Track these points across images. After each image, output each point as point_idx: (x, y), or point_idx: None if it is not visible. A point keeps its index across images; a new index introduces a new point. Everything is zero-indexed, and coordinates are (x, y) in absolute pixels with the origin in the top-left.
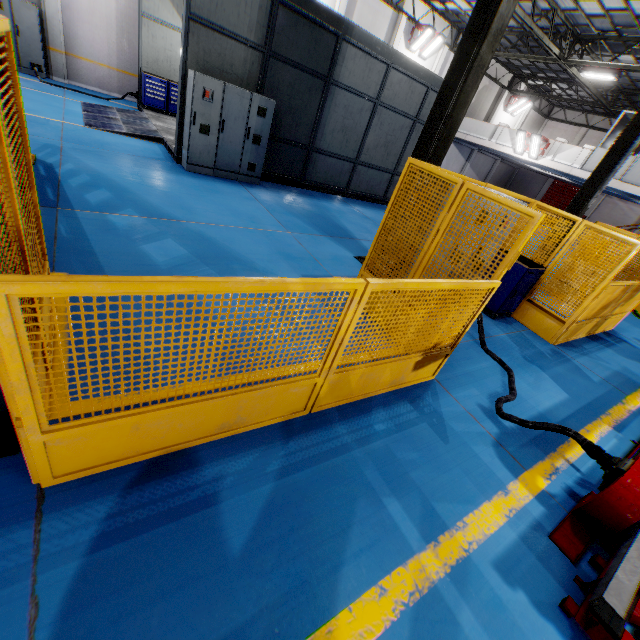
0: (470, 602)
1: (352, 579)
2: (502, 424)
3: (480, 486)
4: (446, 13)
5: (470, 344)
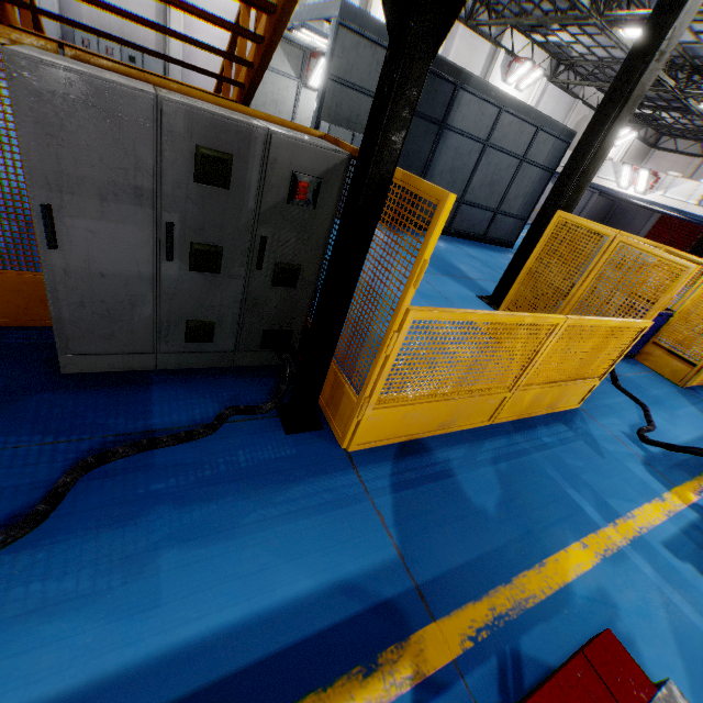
0: (650, 563)
1: (561, 535)
2: (646, 449)
3: (639, 492)
4: (546, 44)
5: (602, 381)
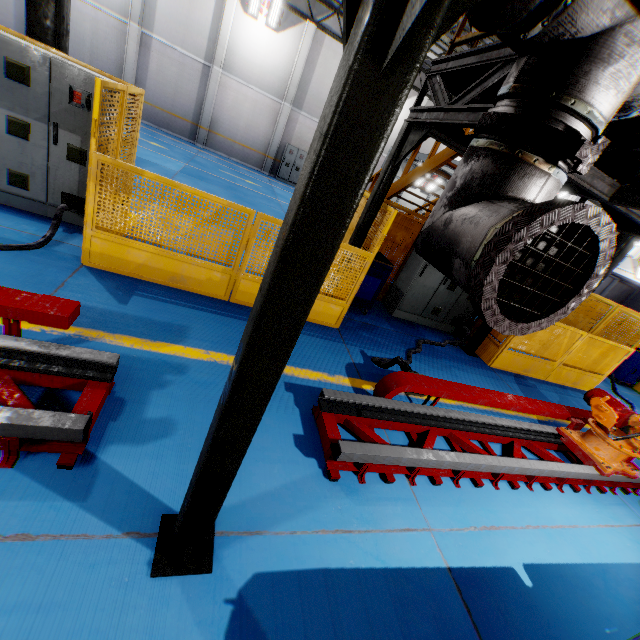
0: None
1: None
2: None
3: None
4: None
5: (605, 388)
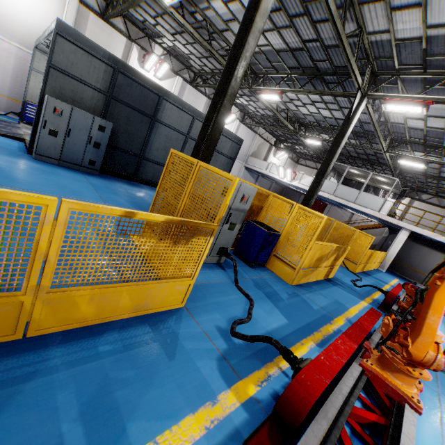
0: None
1: None
2: (232, 341)
3: (189, 398)
4: (236, 104)
5: (227, 282)
